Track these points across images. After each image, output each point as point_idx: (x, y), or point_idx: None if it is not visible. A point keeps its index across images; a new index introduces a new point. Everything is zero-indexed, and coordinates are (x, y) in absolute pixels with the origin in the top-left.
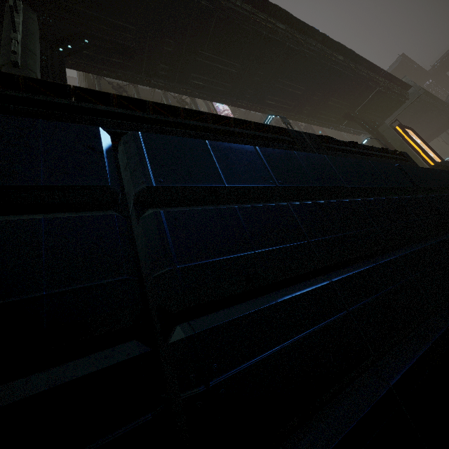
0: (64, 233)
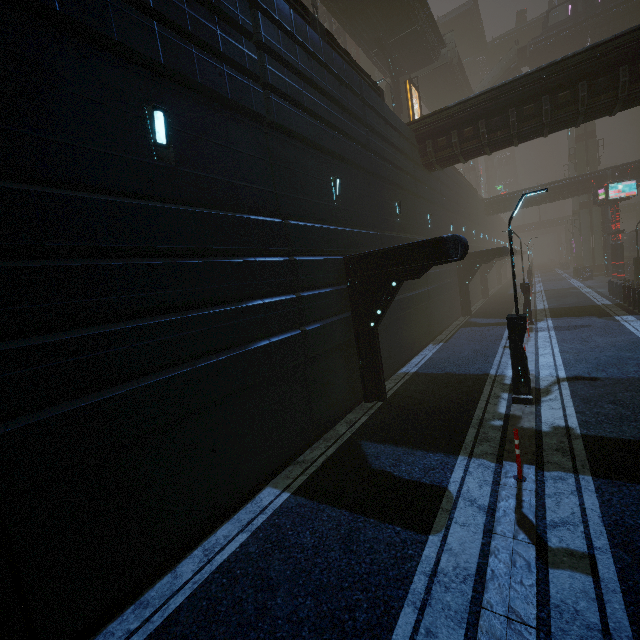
0: (239, 0)
